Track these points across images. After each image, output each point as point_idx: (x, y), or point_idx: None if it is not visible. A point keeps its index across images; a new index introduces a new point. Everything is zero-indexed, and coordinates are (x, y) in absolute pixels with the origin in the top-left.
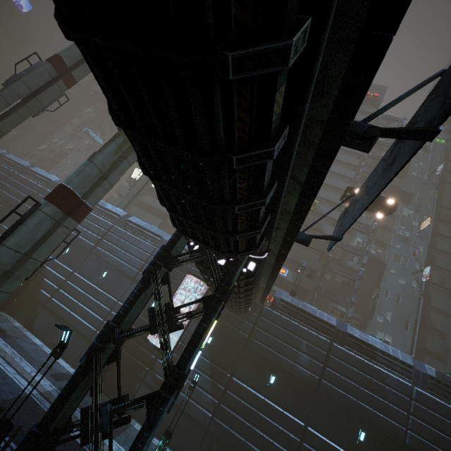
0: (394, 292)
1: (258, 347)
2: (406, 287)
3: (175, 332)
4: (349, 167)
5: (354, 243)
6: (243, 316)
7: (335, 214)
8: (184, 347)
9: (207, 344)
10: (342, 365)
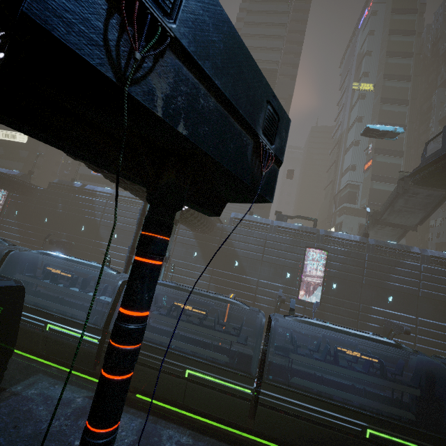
0: None
1: (39, 208)
2: None
3: (0, 215)
4: None
5: None
6: (31, 196)
7: None
8: (4, 219)
9: (16, 215)
10: (77, 203)
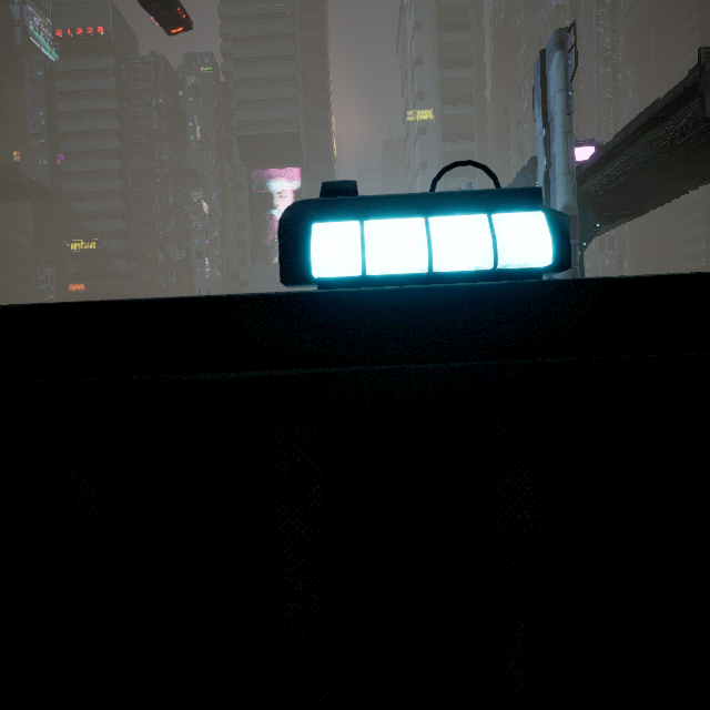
0: (205, 288)
1: None
2: (212, 279)
3: None
4: (114, 174)
5: (162, 259)
6: None
7: (120, 245)
8: None
9: None
10: None
